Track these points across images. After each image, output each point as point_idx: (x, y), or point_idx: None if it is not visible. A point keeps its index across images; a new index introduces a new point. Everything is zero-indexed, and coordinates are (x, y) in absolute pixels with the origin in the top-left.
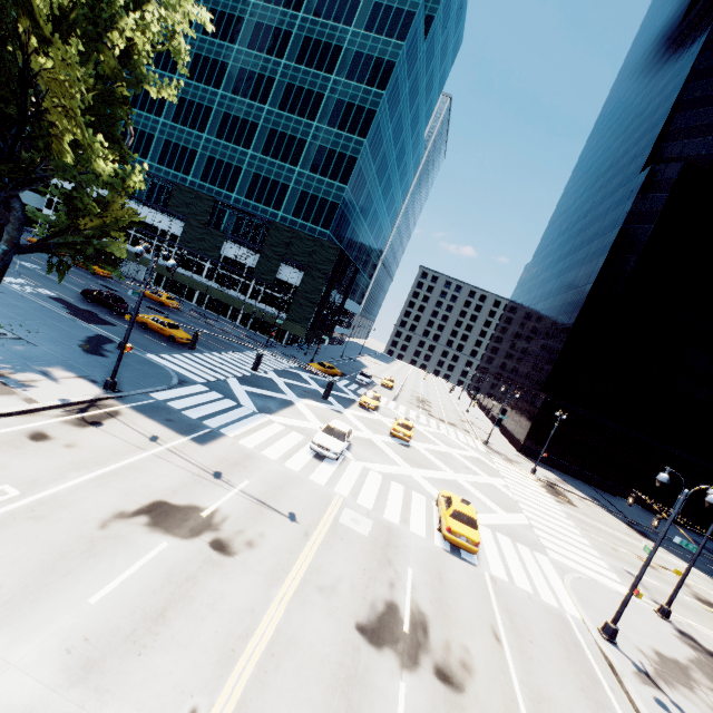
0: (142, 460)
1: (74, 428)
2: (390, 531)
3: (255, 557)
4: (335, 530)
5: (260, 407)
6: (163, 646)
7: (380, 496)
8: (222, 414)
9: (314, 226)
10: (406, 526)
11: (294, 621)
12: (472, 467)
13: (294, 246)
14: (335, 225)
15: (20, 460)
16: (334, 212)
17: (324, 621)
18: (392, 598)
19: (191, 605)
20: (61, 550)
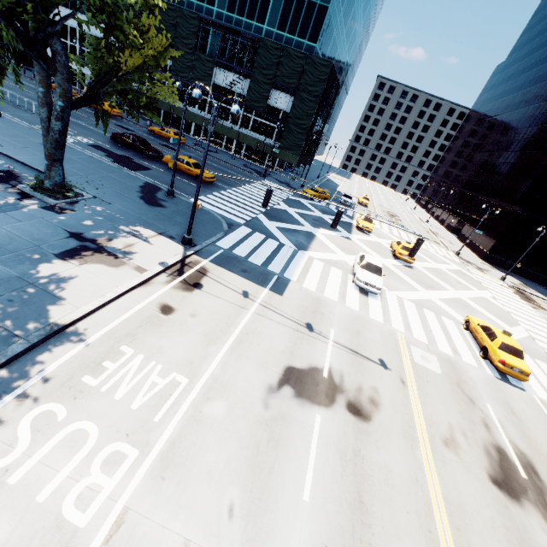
0: (250, 321)
1: (185, 294)
2: (452, 365)
3: (385, 417)
4: (418, 373)
5: (295, 243)
6: (381, 540)
7: (424, 327)
8: (275, 257)
9: (301, 40)
10: (458, 357)
11: (449, 485)
12: (462, 281)
13: (284, 67)
14: (322, 36)
15: (168, 340)
16: (322, 19)
17: (468, 479)
18: (495, 441)
19: (373, 485)
20: (253, 442)
